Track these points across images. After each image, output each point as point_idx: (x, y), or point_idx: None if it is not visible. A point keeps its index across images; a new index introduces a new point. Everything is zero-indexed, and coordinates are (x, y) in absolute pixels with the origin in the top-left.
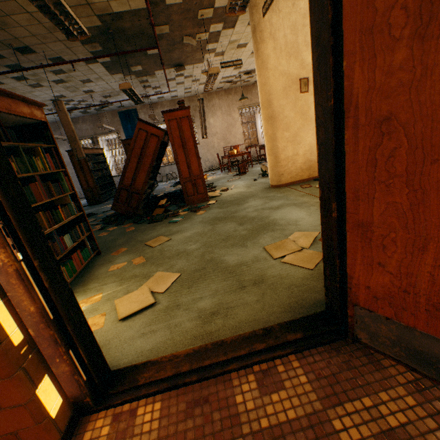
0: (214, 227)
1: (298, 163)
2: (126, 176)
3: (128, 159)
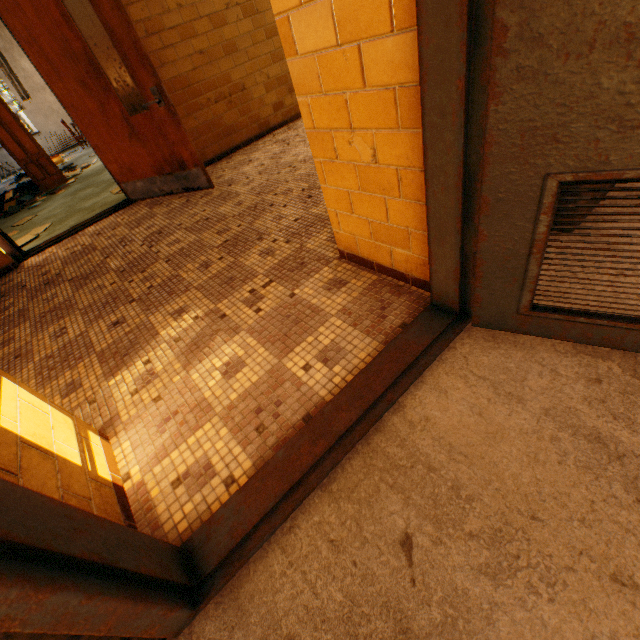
0: (75, 196)
1: None
2: None
3: None
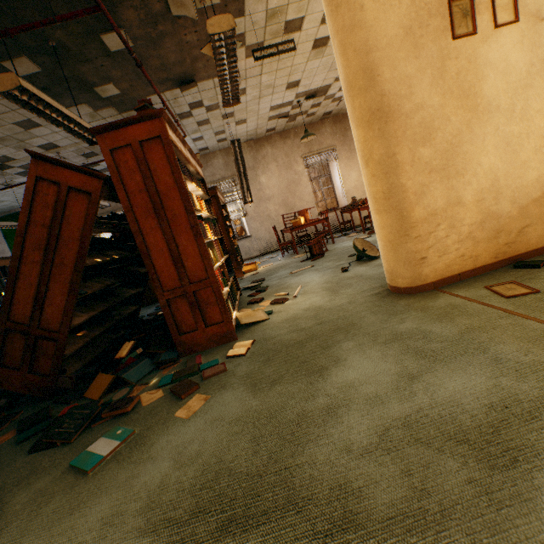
0: None
1: (464, 224)
2: (18, 298)
3: (18, 255)
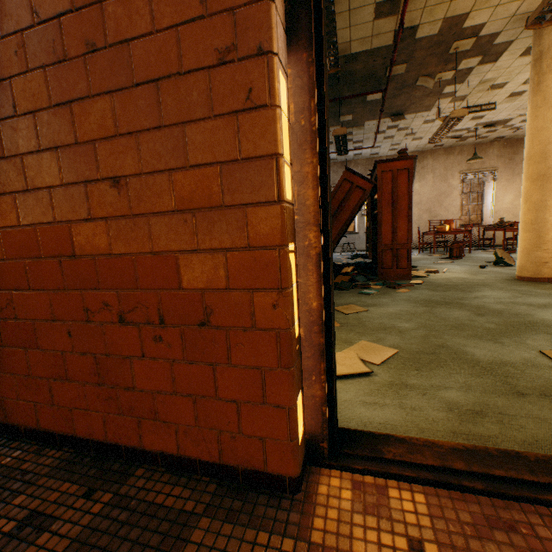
0: (431, 310)
1: None
2: None
3: None
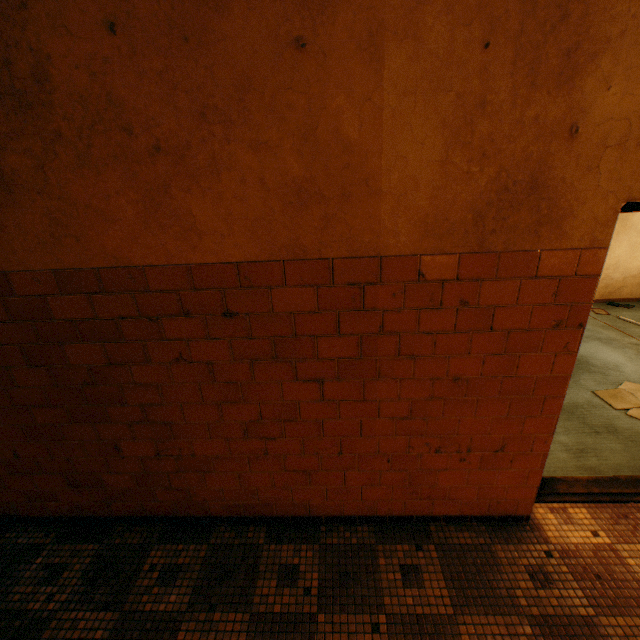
0: None
1: None
2: None
3: None
